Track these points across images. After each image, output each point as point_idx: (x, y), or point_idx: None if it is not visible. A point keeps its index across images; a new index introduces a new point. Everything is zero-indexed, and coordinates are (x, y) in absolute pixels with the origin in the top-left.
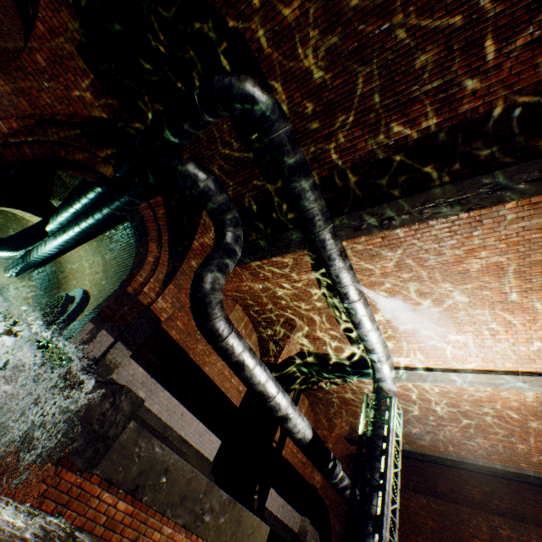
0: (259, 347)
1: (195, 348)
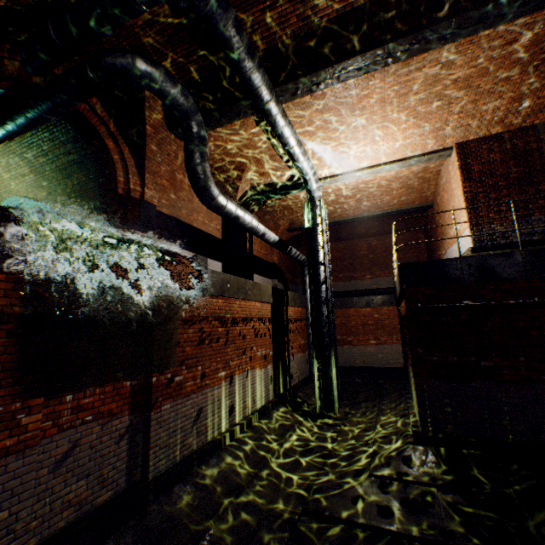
0: None
1: (182, 215)
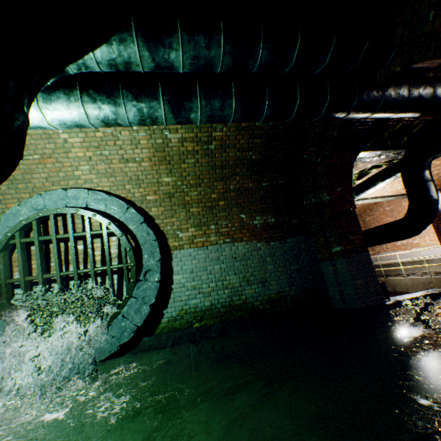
0: None
1: None
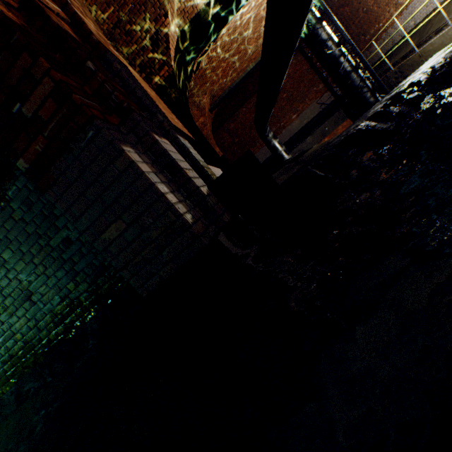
0: (139, 74)
1: None
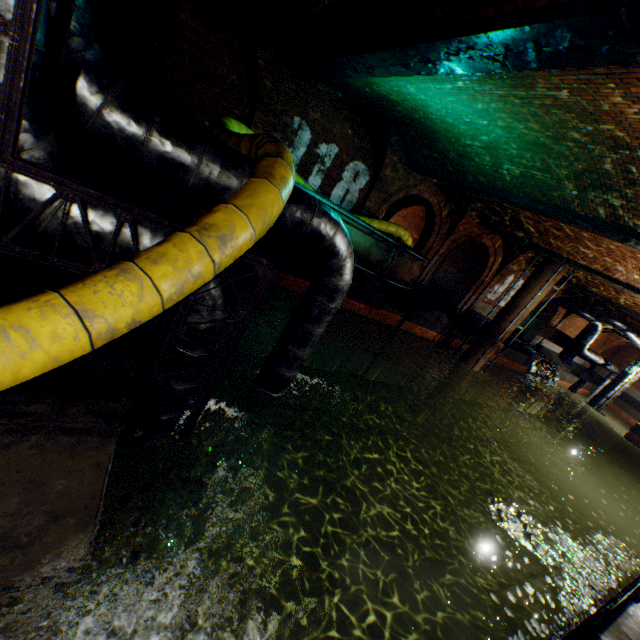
0: None
1: (563, 329)
